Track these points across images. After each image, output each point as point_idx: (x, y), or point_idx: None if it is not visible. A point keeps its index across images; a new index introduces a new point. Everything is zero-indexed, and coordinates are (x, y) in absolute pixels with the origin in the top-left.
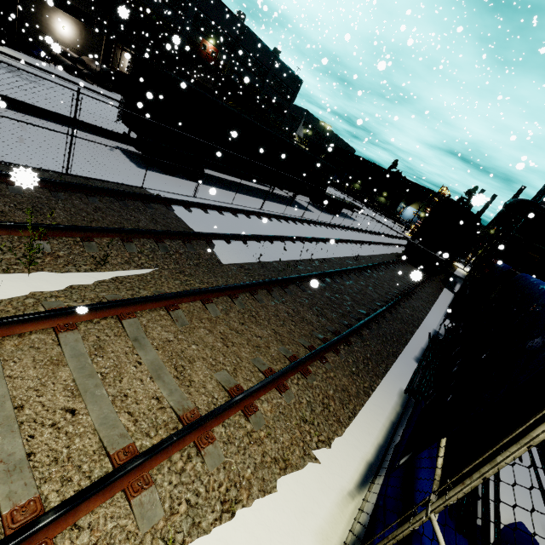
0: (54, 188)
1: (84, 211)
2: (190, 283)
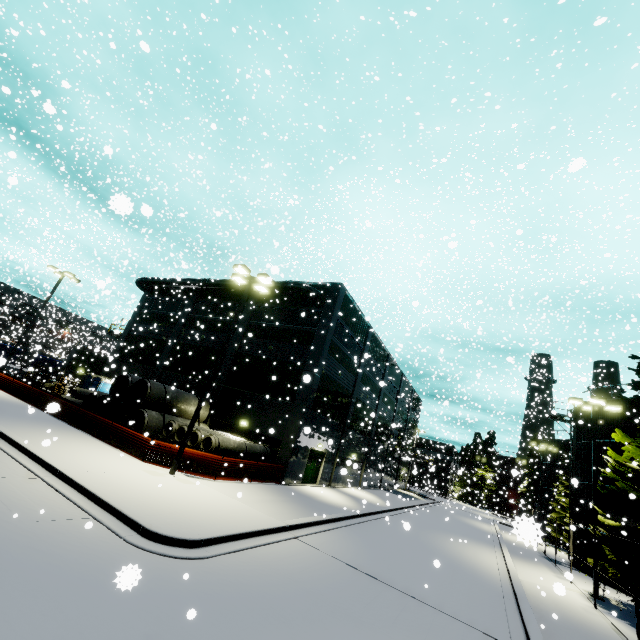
0: None
1: None
2: None
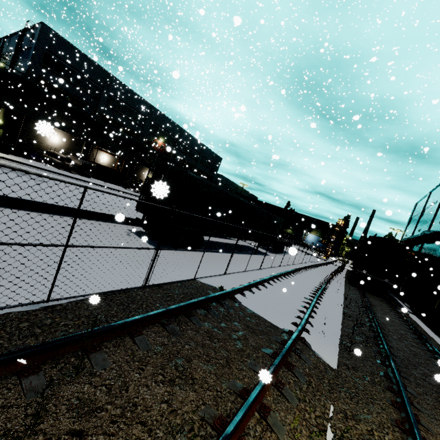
0: (166, 321)
1: (208, 346)
2: (378, 437)
